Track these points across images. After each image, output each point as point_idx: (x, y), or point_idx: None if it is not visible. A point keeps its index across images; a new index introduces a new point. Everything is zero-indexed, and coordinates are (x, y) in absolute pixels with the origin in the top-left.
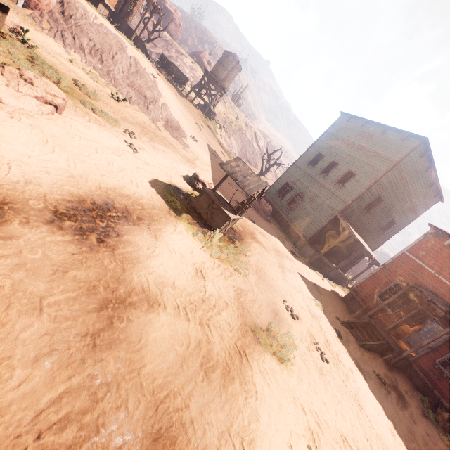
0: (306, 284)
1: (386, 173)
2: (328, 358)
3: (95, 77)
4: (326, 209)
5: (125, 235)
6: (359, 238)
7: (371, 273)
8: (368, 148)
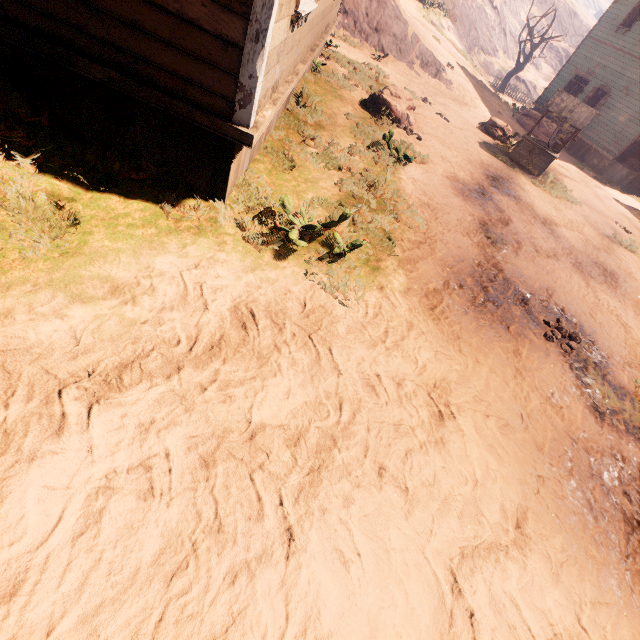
0: (626, 210)
1: None
2: None
3: (352, 42)
4: None
5: (516, 192)
6: None
7: None
8: None
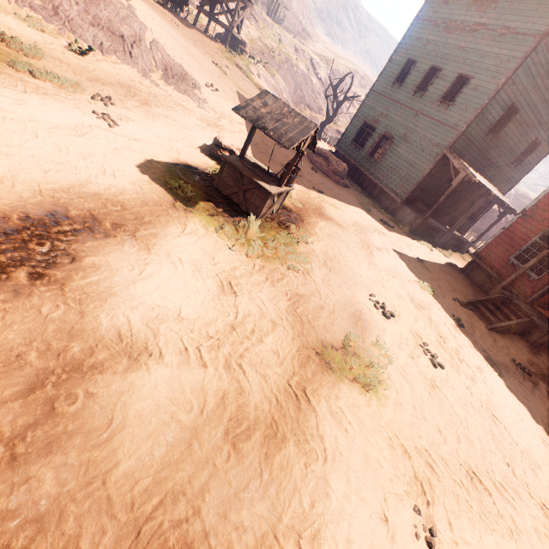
0: (406, 262)
1: (524, 60)
2: (443, 362)
3: (37, 24)
4: (428, 147)
5: (86, 258)
6: (482, 179)
7: (503, 227)
8: (490, 23)
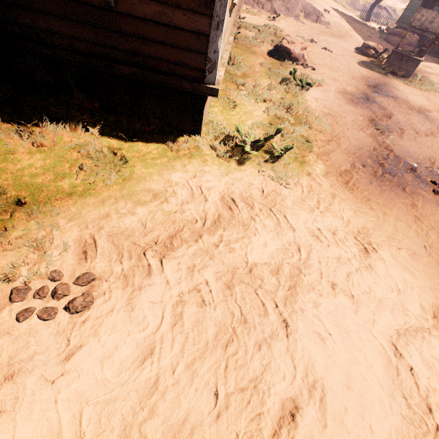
0: None
1: None
2: None
3: (253, 12)
4: None
5: (392, 93)
6: None
7: None
8: None
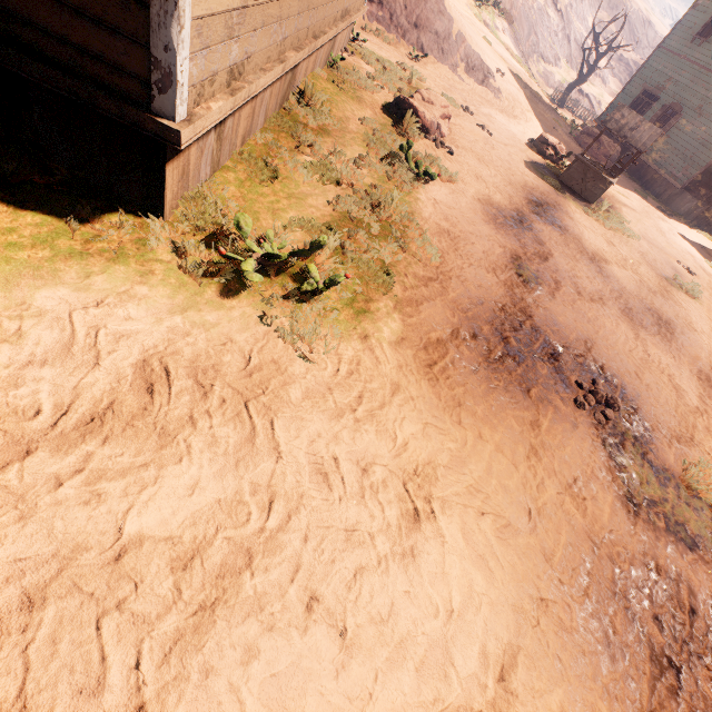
0: (692, 247)
1: None
2: None
3: (386, 38)
4: None
5: (562, 221)
6: None
7: None
8: None
